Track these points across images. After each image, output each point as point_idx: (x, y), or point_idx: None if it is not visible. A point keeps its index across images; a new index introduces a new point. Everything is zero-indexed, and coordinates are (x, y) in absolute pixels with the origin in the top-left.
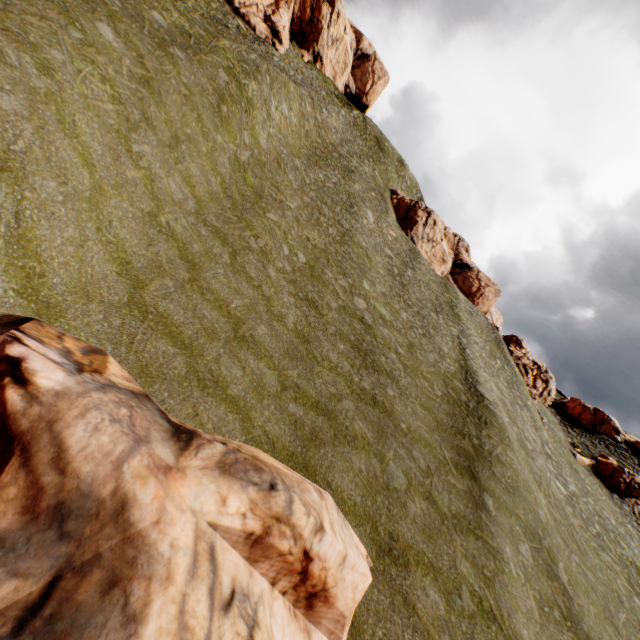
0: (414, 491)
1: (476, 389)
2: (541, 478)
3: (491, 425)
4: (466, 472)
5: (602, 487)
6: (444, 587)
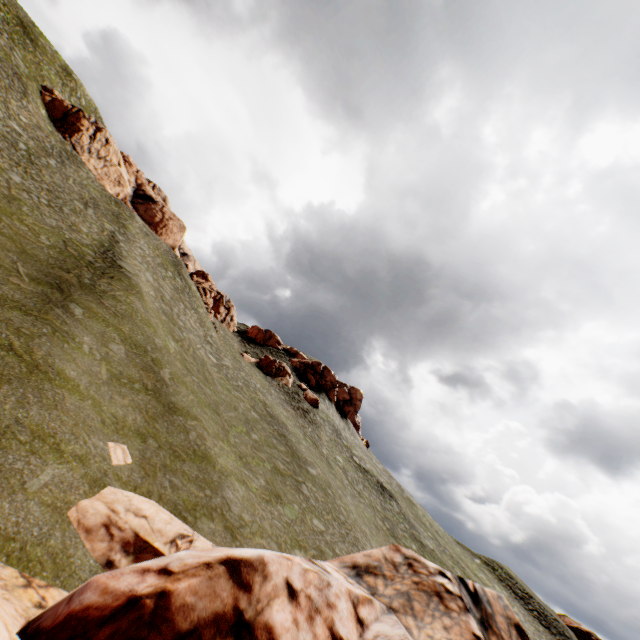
0: None
1: (116, 262)
2: (185, 340)
3: (120, 281)
4: (49, 284)
5: (261, 373)
6: None
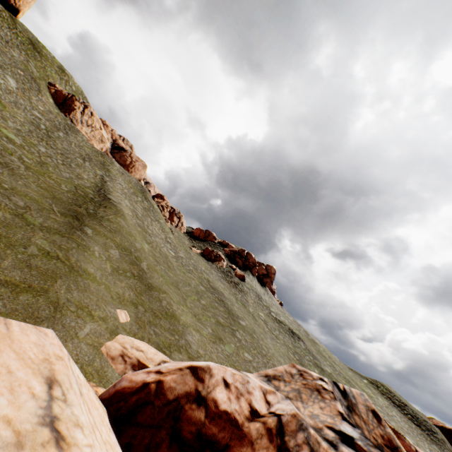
0: (0, 209)
1: (107, 196)
2: (153, 242)
3: (110, 208)
4: (71, 216)
5: (204, 260)
6: (8, 243)
